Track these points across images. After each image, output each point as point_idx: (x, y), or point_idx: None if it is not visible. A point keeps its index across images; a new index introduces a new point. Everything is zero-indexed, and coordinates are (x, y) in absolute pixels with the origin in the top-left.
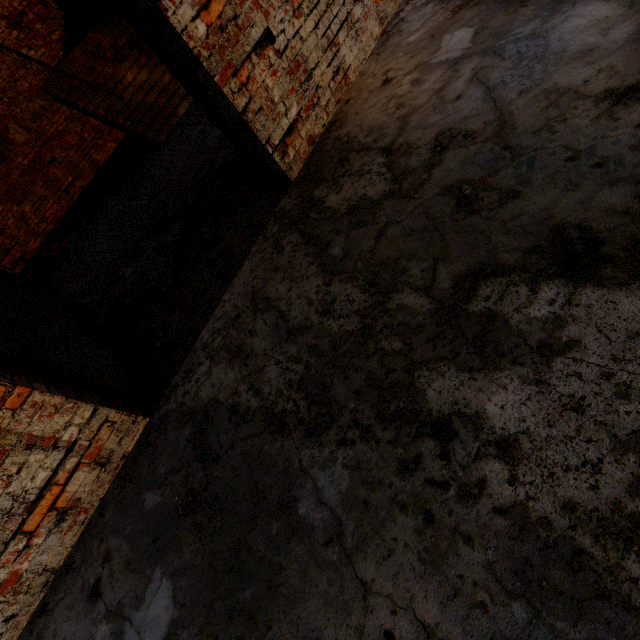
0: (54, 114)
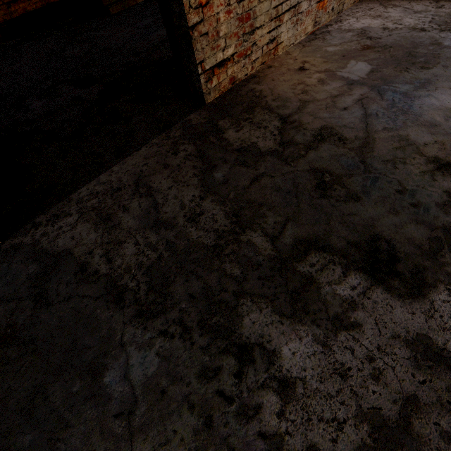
0: None
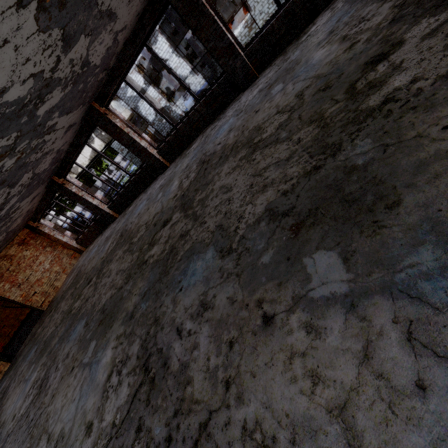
0: (6, 310)
